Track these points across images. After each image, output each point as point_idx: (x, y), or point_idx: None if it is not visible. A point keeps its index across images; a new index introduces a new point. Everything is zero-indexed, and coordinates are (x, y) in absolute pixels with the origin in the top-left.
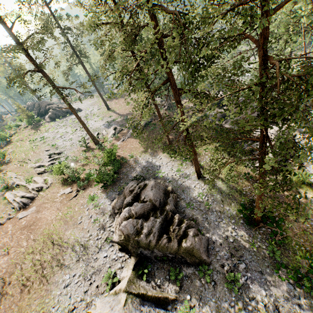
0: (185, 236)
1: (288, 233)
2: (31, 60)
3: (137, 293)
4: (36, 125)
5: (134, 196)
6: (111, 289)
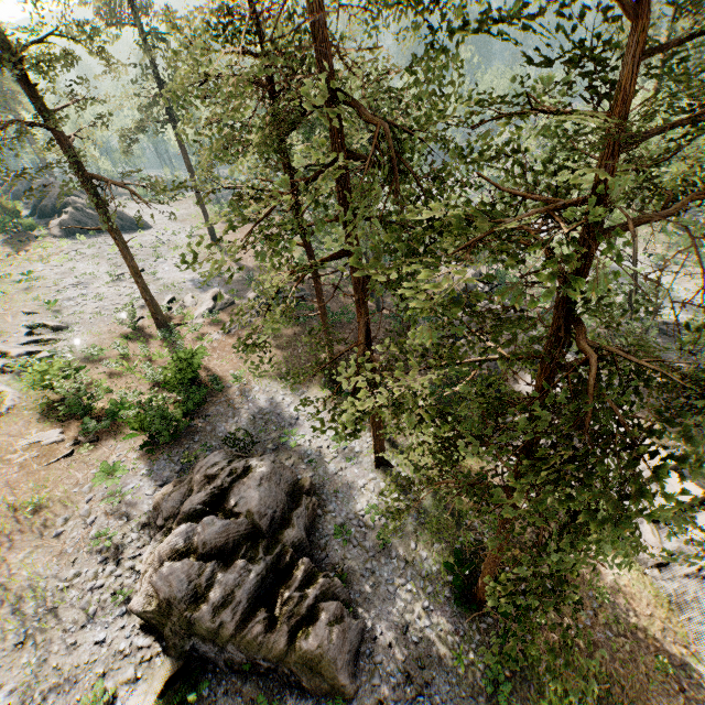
0: (311, 619)
1: (537, 639)
2: (31, 95)
3: None
4: (21, 237)
5: (213, 494)
6: None
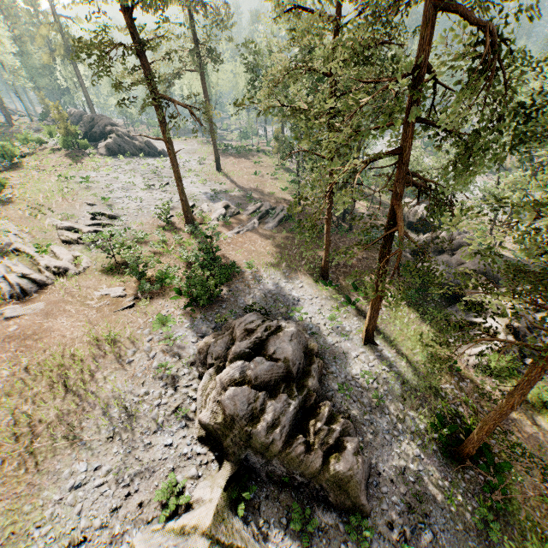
0: (337, 448)
1: (513, 493)
2: (130, 27)
3: (228, 543)
4: (77, 153)
5: (255, 342)
6: (169, 517)
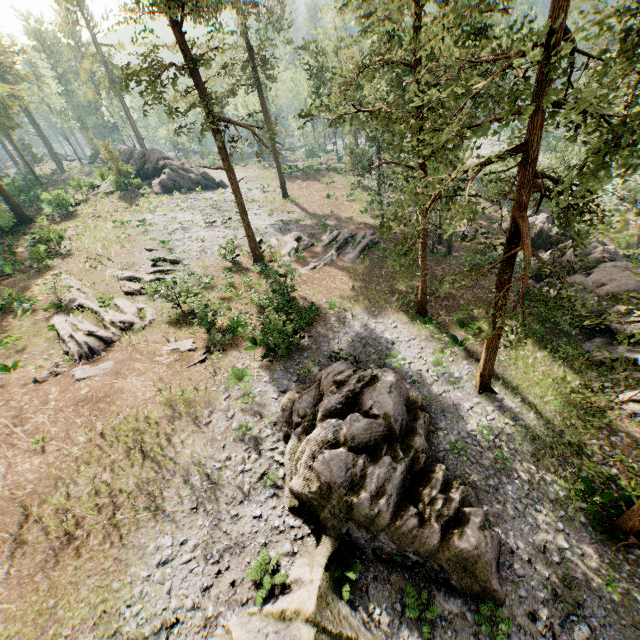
0: (457, 521)
1: None
2: (179, 43)
3: (336, 631)
4: (130, 195)
5: (348, 397)
6: (265, 599)
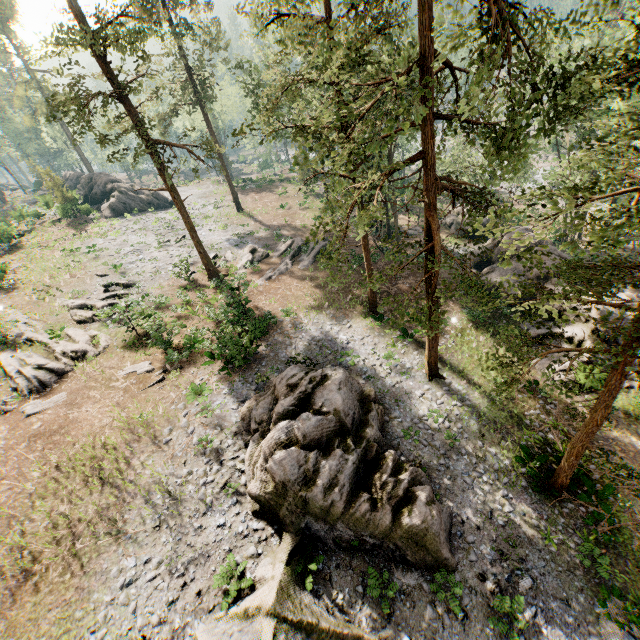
0: (407, 501)
1: (622, 521)
2: (106, 72)
3: (297, 620)
4: (79, 221)
5: (300, 398)
6: (232, 603)
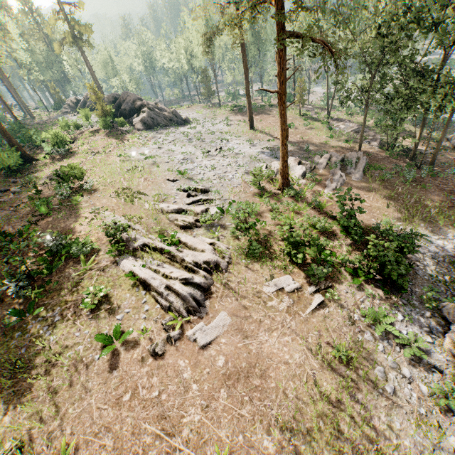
0: None
1: None
2: None
3: None
4: (115, 132)
5: None
6: None
